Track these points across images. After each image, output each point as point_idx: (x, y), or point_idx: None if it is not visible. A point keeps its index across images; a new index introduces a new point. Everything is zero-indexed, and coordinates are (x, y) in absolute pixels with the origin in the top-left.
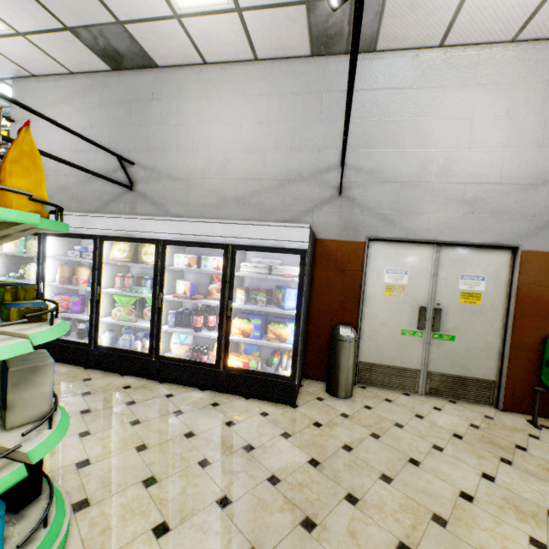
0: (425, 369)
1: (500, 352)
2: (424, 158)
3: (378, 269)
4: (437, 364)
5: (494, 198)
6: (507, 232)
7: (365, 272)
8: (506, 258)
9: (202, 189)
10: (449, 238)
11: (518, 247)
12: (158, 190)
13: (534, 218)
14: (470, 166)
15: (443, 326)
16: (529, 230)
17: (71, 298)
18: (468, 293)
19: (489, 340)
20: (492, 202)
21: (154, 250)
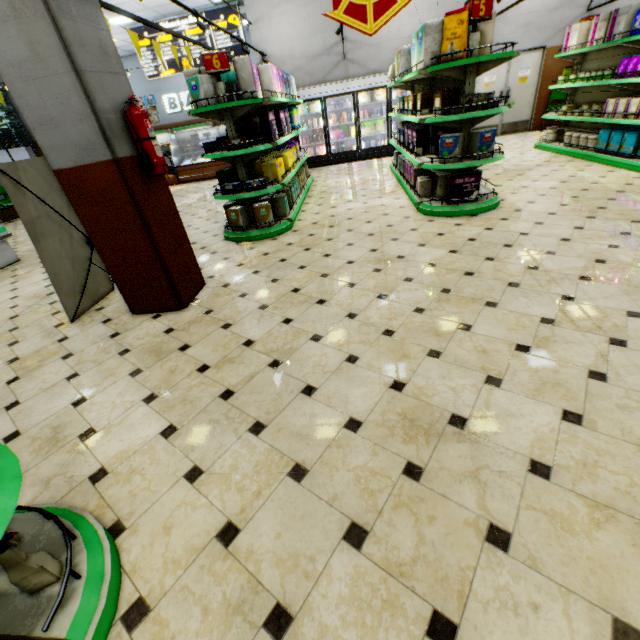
0: (500, 123)
1: (533, 105)
2: (507, 2)
3: (482, 76)
4: (506, 119)
5: (538, 21)
6: (542, 40)
7: (476, 79)
8: (540, 54)
9: (387, 49)
10: (515, 49)
11: (545, 47)
12: (360, 55)
13: (554, 28)
14: (529, 3)
15: (510, 99)
16: (551, 36)
17: (339, 132)
18: (522, 78)
19: (529, 101)
20: (537, 23)
21: (382, 92)
